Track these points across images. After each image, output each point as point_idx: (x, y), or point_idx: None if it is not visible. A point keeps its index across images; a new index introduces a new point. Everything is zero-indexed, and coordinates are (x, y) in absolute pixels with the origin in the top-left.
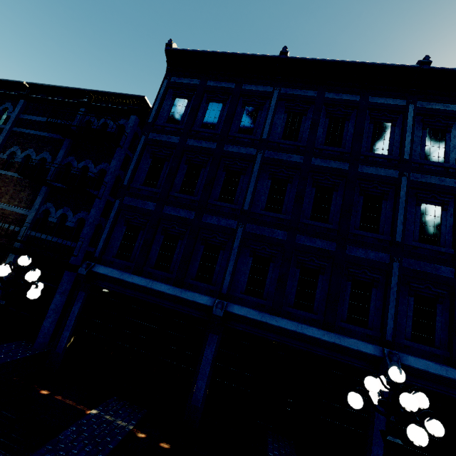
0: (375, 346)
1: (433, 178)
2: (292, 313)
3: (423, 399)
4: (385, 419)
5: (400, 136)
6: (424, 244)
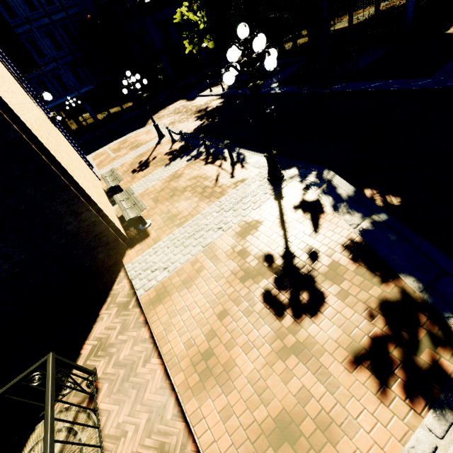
0: (74, 94)
1: (41, 21)
2: (51, 101)
3: (74, 99)
4: (90, 108)
5: (13, 3)
6: (59, 52)
